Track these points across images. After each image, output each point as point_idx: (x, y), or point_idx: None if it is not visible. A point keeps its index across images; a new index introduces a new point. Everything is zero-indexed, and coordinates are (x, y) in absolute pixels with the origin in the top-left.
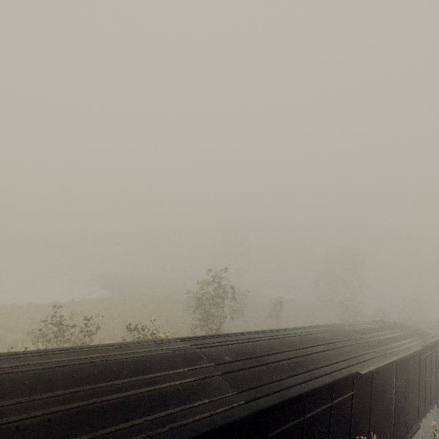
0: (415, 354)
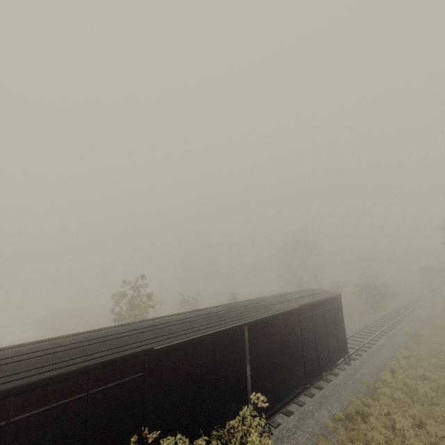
0: (290, 315)
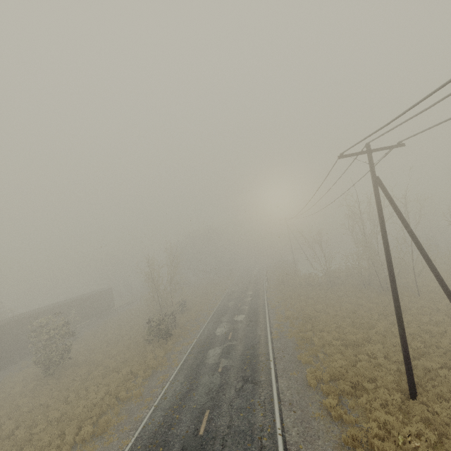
0: (89, 297)
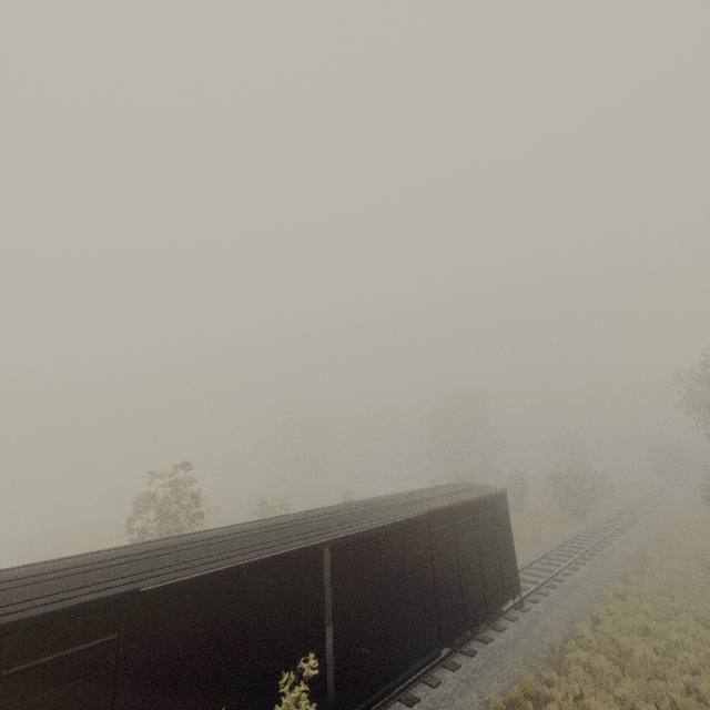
0: (411, 528)
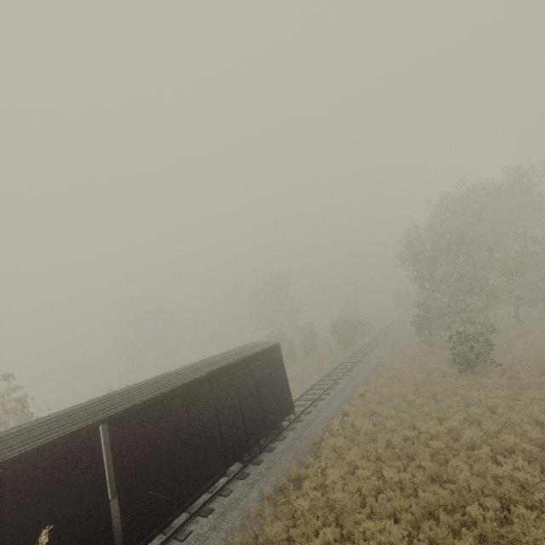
0: (193, 388)
